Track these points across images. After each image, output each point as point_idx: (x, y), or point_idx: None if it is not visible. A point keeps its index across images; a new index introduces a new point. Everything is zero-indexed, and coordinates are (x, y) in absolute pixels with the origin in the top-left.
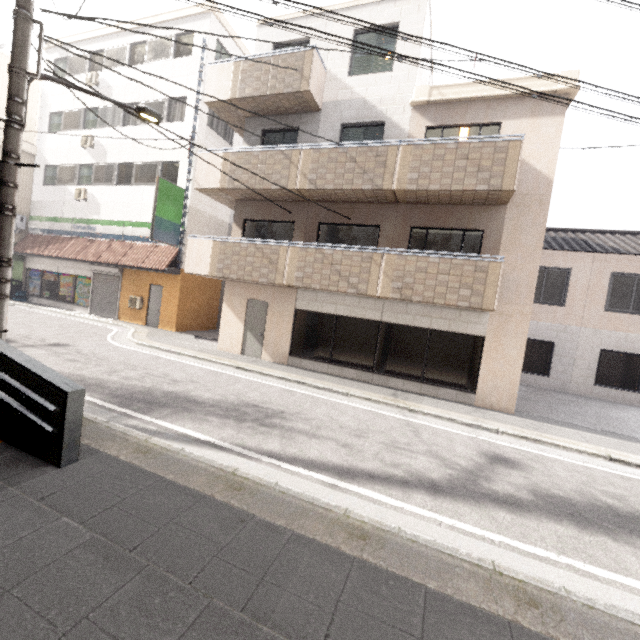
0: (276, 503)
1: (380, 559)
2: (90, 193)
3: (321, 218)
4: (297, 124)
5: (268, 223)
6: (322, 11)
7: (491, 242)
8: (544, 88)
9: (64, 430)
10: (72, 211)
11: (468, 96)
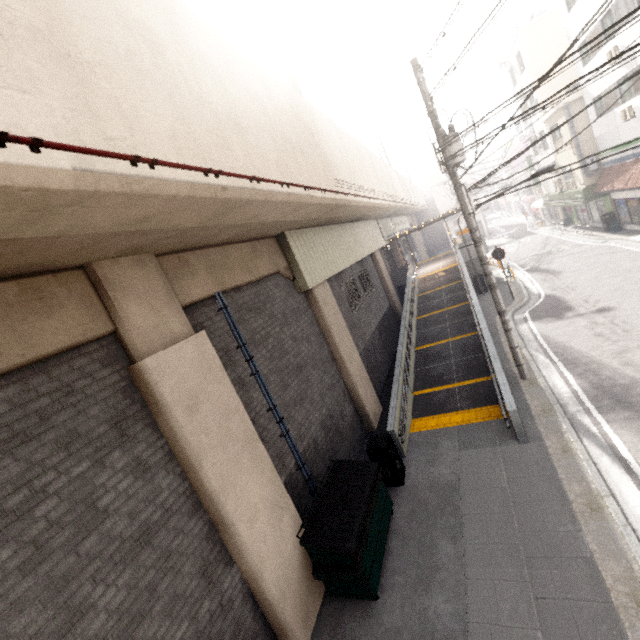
0: (606, 536)
1: (630, 622)
2: (634, 107)
3: None
4: None
5: None
6: None
7: None
8: None
9: (513, 427)
10: (626, 134)
11: None
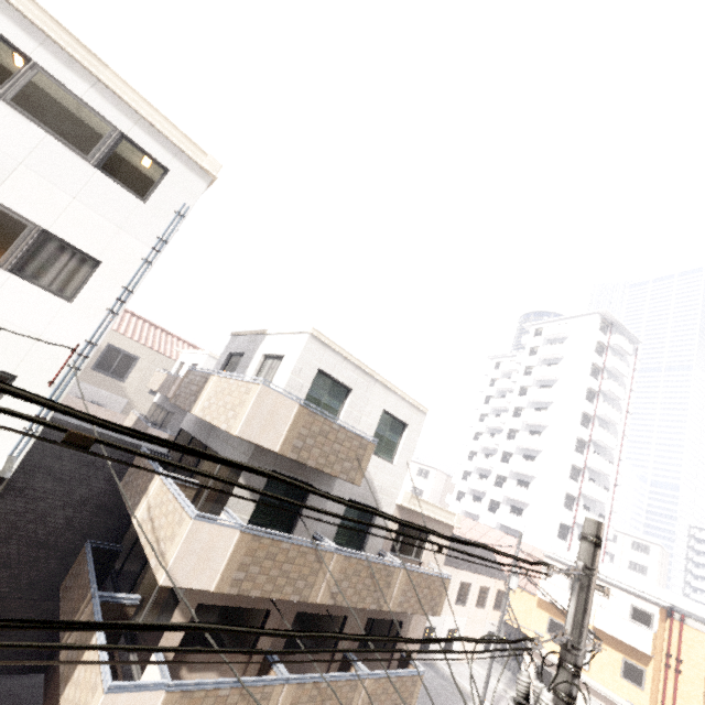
0: None
1: None
2: None
3: (302, 606)
4: (313, 481)
5: (232, 607)
6: (370, 373)
7: (404, 631)
8: (451, 523)
9: None
10: None
11: (426, 514)
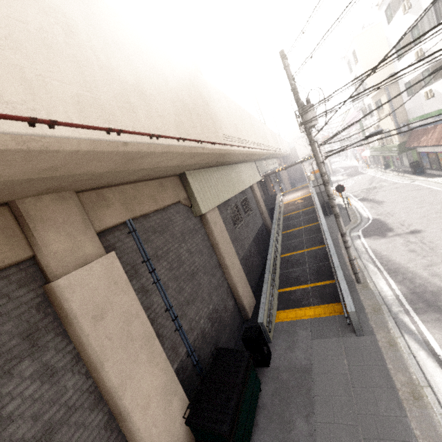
0: (427, 423)
1: None
2: (433, 90)
3: None
4: None
5: None
6: None
7: None
8: None
9: (352, 324)
10: (427, 108)
11: None
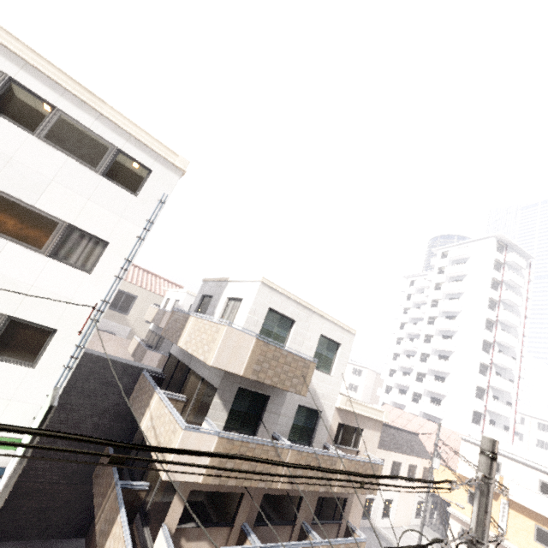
0: None
1: None
2: None
3: (267, 489)
4: (270, 393)
5: (215, 492)
6: (308, 307)
7: (348, 506)
8: (380, 419)
9: None
10: None
11: (359, 413)
